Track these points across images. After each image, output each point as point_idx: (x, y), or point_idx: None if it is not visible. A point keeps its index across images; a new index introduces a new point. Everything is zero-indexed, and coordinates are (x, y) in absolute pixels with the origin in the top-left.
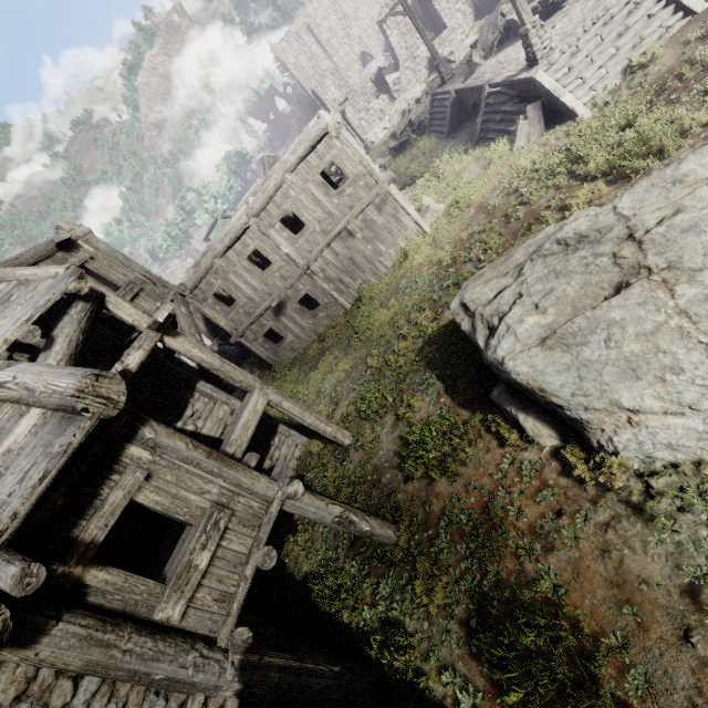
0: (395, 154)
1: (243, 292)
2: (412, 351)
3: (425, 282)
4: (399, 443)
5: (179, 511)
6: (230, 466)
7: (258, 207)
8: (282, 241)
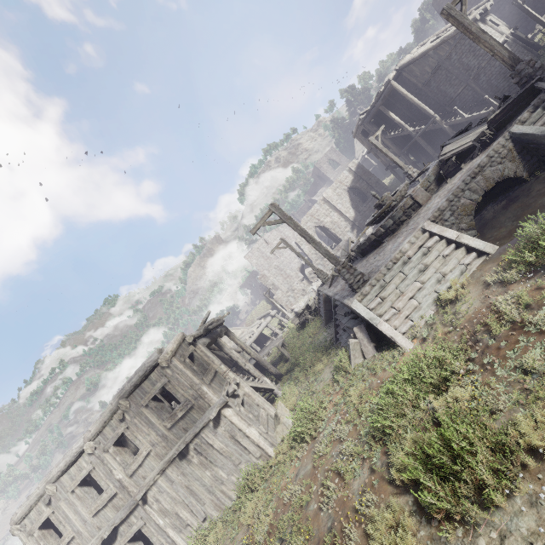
0: (300, 328)
1: (72, 523)
2: None
3: None
4: None
5: None
6: None
7: (94, 431)
8: (116, 465)
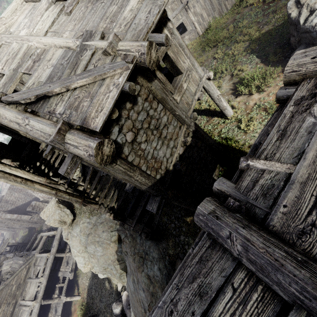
0: None
1: None
2: (242, 47)
3: (253, 14)
4: (233, 85)
5: (178, 65)
6: (192, 56)
7: None
8: None
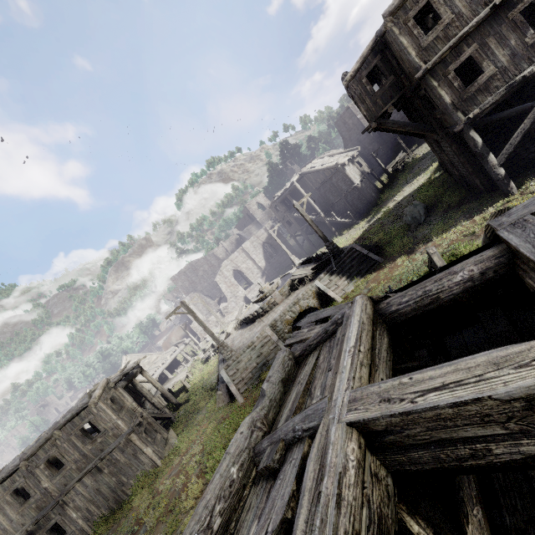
0: (204, 361)
1: (0, 523)
2: None
3: (122, 534)
4: None
5: None
6: None
7: (30, 453)
8: (44, 477)
